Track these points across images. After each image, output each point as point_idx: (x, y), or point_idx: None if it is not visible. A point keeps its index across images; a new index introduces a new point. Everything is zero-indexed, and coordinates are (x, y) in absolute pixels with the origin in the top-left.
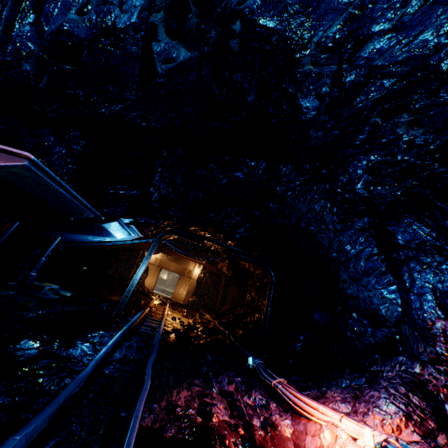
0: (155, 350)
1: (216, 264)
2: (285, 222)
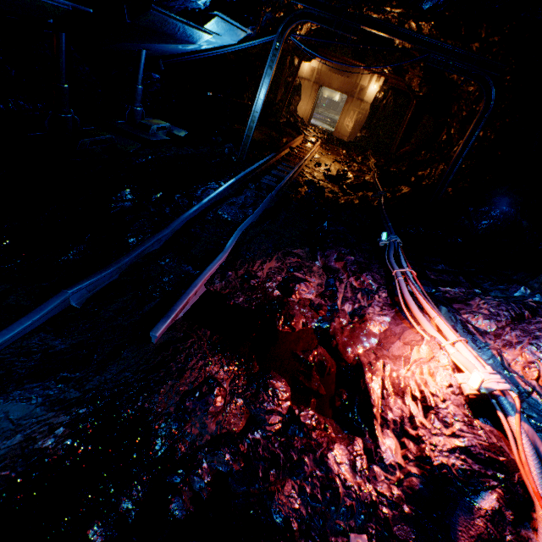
0: (257, 211)
1: (402, 74)
2: None
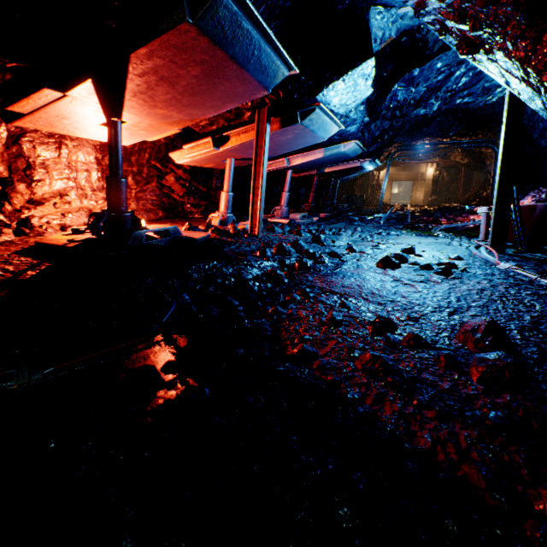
0: (408, 212)
1: (448, 157)
2: (483, 113)
